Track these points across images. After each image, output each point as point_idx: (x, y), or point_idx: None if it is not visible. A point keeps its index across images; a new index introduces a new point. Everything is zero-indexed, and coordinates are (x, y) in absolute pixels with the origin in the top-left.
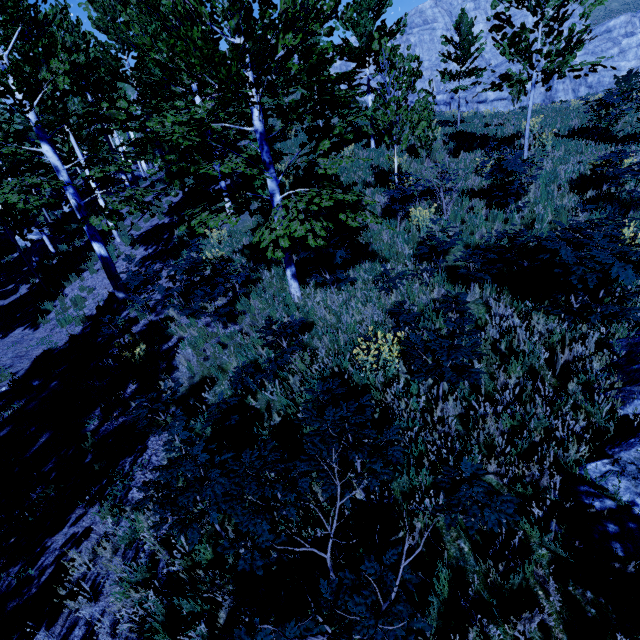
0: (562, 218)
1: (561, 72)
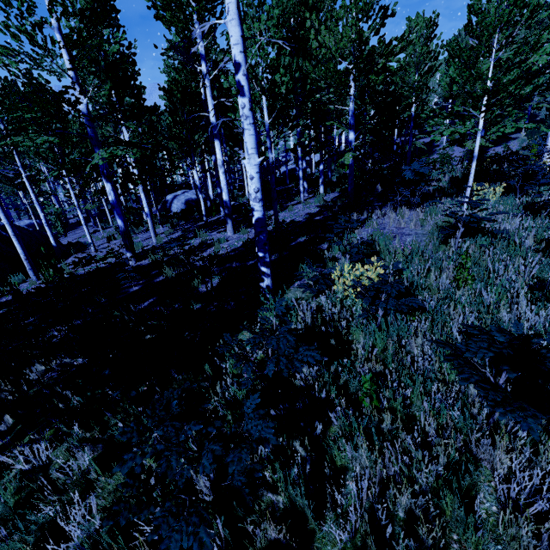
0: None
1: None
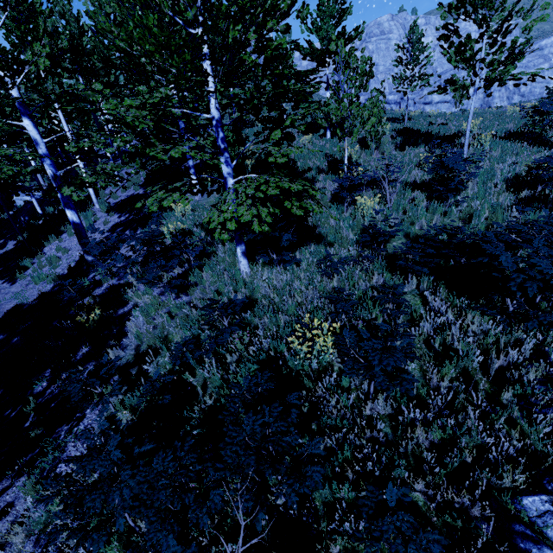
0: (498, 215)
1: (502, 80)
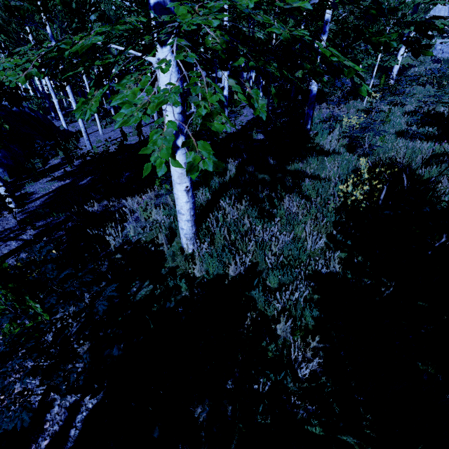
0: None
1: None
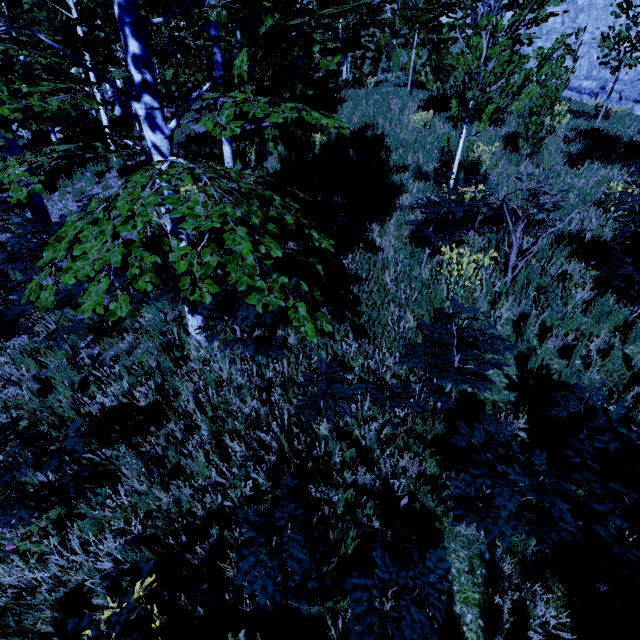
0: None
1: None
